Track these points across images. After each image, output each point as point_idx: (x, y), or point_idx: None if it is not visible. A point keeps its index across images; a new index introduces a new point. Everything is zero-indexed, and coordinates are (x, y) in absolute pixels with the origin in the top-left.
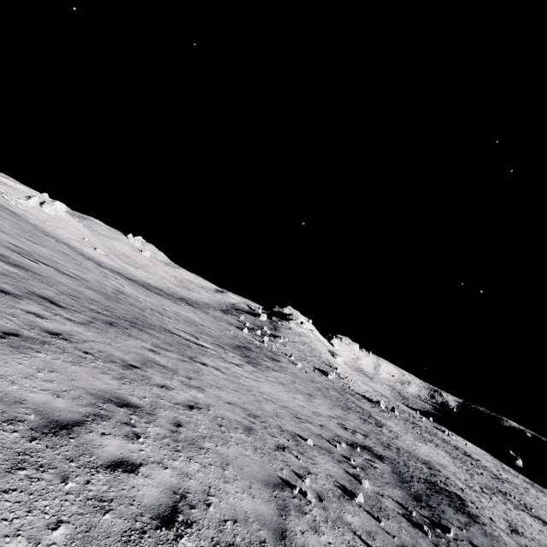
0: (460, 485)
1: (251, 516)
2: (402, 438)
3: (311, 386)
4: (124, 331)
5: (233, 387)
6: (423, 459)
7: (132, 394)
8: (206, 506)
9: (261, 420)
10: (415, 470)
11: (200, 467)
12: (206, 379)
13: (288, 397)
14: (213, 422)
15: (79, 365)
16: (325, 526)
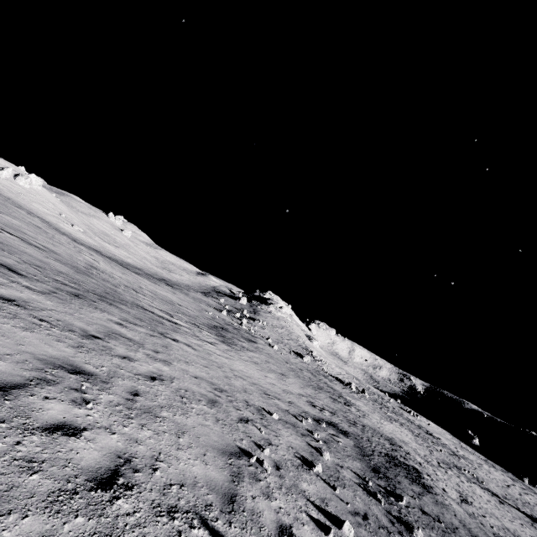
0: (418, 460)
1: (201, 481)
2: (369, 416)
3: (285, 367)
4: (91, 303)
5: (203, 363)
6: (387, 436)
7: (89, 362)
8: (152, 470)
9: (227, 395)
10: (378, 445)
11: (152, 434)
12: (175, 353)
13: (260, 375)
14: (175, 393)
15: (30, 331)
16: (278, 492)
